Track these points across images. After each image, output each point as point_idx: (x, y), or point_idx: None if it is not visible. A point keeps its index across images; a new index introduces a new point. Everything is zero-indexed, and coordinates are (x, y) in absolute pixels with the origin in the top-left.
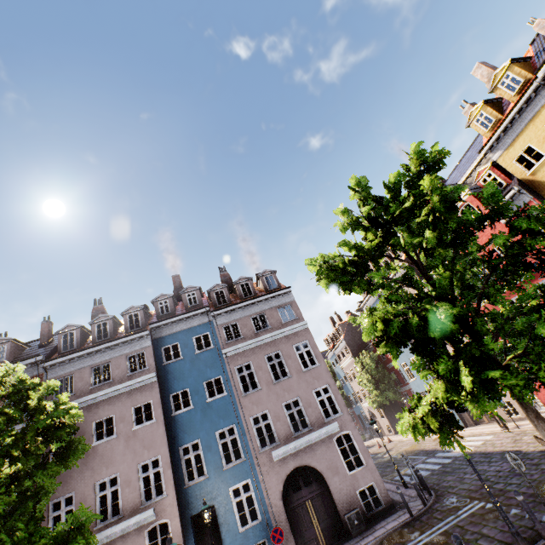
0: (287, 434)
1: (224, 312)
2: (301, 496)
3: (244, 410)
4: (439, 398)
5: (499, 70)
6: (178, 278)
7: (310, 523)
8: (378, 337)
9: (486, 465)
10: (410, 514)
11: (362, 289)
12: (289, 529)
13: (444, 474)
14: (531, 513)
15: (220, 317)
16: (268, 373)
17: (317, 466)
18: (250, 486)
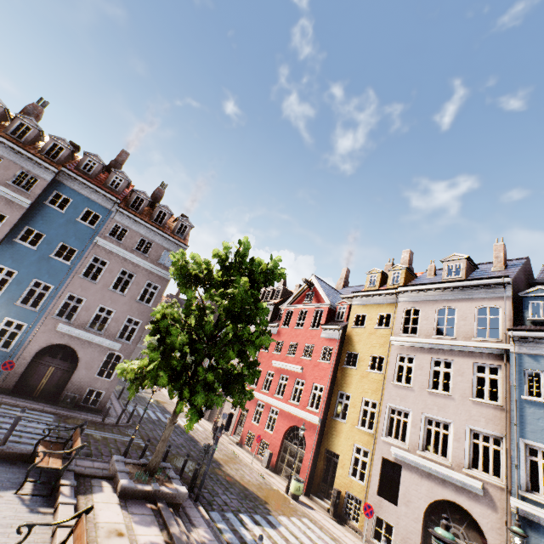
0: (83, 323)
1: (127, 215)
2: (52, 361)
3: (70, 285)
4: (139, 365)
5: (400, 265)
6: (126, 155)
7: (40, 379)
8: (156, 320)
9: (175, 435)
10: (103, 420)
11: (184, 293)
12: (22, 370)
13: (151, 423)
14: (144, 452)
15: (122, 215)
16: (113, 280)
17: (81, 355)
18: (23, 328)
